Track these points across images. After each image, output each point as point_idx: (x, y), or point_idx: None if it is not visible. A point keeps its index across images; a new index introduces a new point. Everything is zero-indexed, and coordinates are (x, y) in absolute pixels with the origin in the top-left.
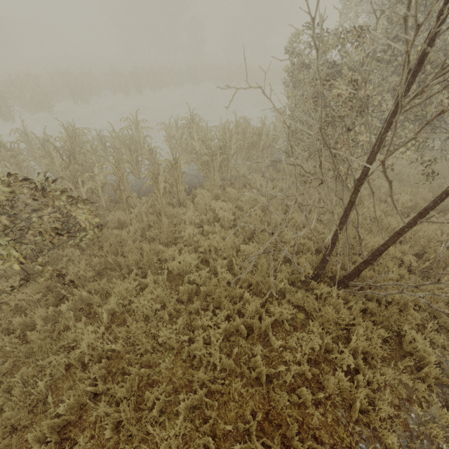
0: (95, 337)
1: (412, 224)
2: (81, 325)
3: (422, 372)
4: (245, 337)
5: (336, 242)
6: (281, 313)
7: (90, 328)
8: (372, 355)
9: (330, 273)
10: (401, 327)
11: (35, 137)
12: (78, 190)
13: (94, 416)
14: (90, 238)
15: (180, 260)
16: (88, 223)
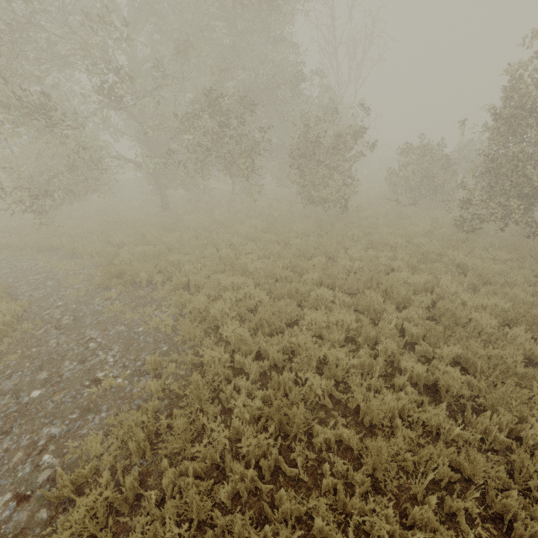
0: None
1: None
2: None
3: None
4: None
5: None
6: None
7: None
8: None
9: None
10: None
11: None
12: None
13: None
14: None
15: None
16: None
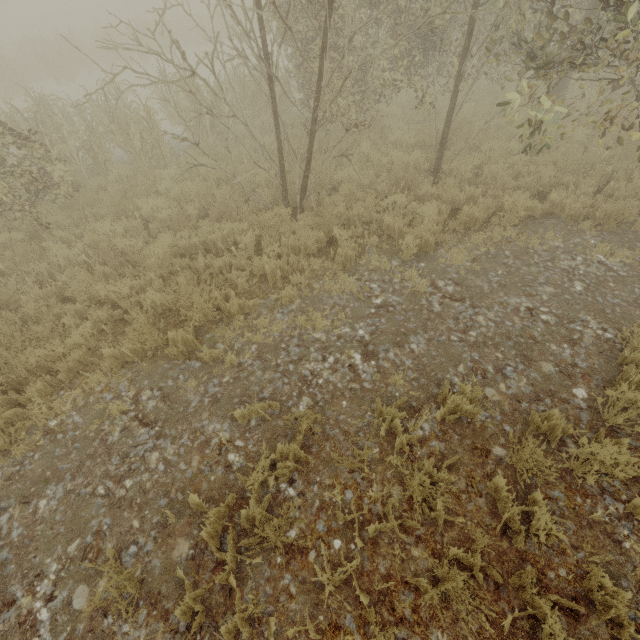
0: (70, 253)
1: (313, 121)
2: (56, 246)
3: (340, 256)
4: (204, 255)
5: (282, 163)
6: (233, 231)
7: (64, 247)
8: (303, 250)
9: (291, 201)
10: (333, 228)
11: (2, 113)
12: (49, 154)
13: (70, 293)
14: (66, 195)
15: (153, 206)
16: (59, 178)
